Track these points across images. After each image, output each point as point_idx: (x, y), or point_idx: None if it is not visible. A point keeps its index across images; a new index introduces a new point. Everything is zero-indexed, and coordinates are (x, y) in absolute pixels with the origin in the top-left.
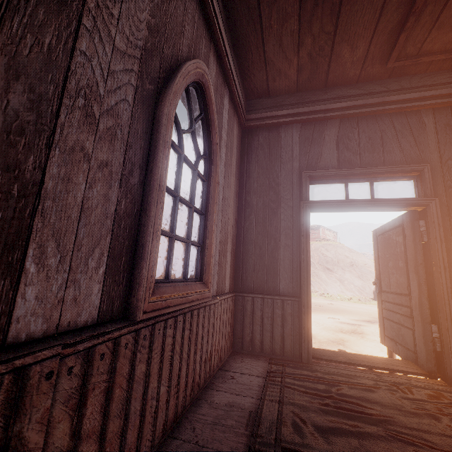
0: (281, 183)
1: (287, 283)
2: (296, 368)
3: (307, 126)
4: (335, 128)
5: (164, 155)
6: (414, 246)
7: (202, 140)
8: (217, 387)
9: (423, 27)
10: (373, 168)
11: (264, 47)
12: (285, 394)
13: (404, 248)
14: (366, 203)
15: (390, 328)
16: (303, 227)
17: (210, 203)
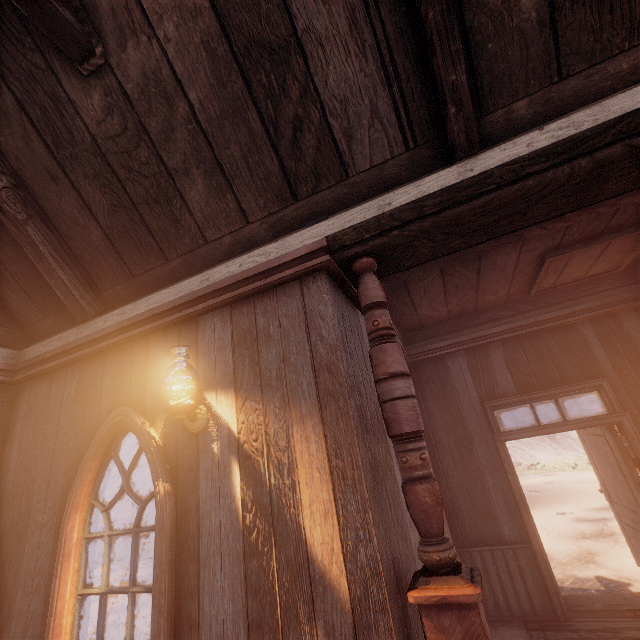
0: (465, 417)
1: (510, 528)
2: (557, 630)
3: (471, 352)
4: (499, 351)
5: None
6: (624, 462)
7: None
8: None
9: (551, 278)
10: (552, 389)
11: (416, 311)
12: None
13: (616, 461)
14: (560, 427)
15: (639, 548)
16: (505, 463)
17: None
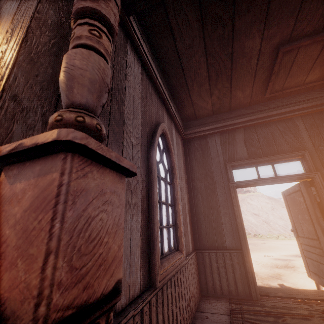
0: (214, 172)
1: (230, 240)
2: (250, 305)
3: (223, 134)
4: (241, 133)
5: (156, 186)
6: (312, 205)
7: (166, 161)
8: None
9: (281, 78)
10: (271, 156)
11: (191, 98)
12: None
13: (306, 206)
14: (272, 179)
15: (312, 264)
16: (234, 200)
17: (176, 197)
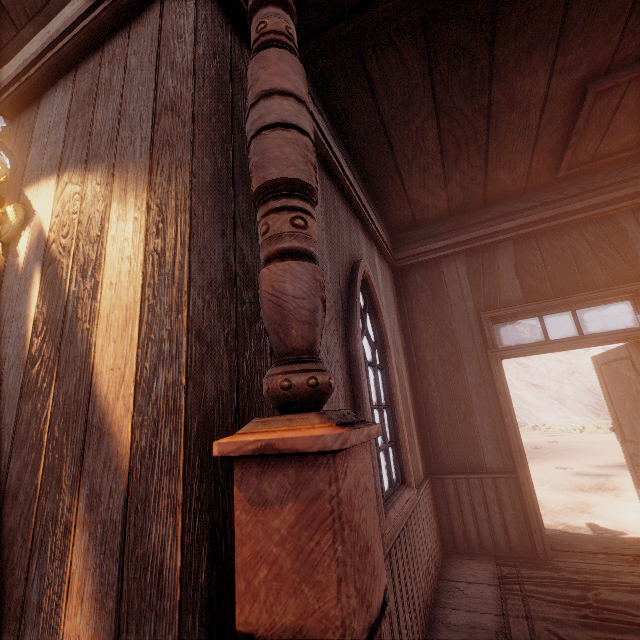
0: (456, 330)
1: (493, 456)
2: (534, 568)
3: (473, 254)
4: (508, 252)
5: (366, 388)
6: None
7: (370, 326)
8: (446, 604)
9: (591, 139)
10: (571, 296)
11: (406, 192)
12: (531, 606)
13: None
14: (573, 342)
15: None
16: (498, 383)
17: (393, 391)
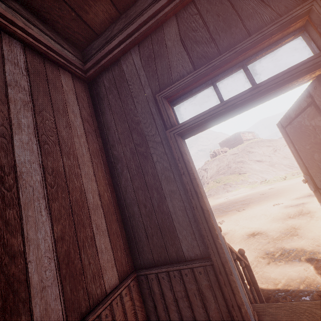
0: (140, 120)
1: (189, 242)
2: None
3: (144, 43)
4: (173, 27)
5: None
6: None
7: None
8: None
9: None
10: (237, 46)
11: None
12: None
13: None
14: (247, 95)
15: None
16: (180, 163)
17: None
